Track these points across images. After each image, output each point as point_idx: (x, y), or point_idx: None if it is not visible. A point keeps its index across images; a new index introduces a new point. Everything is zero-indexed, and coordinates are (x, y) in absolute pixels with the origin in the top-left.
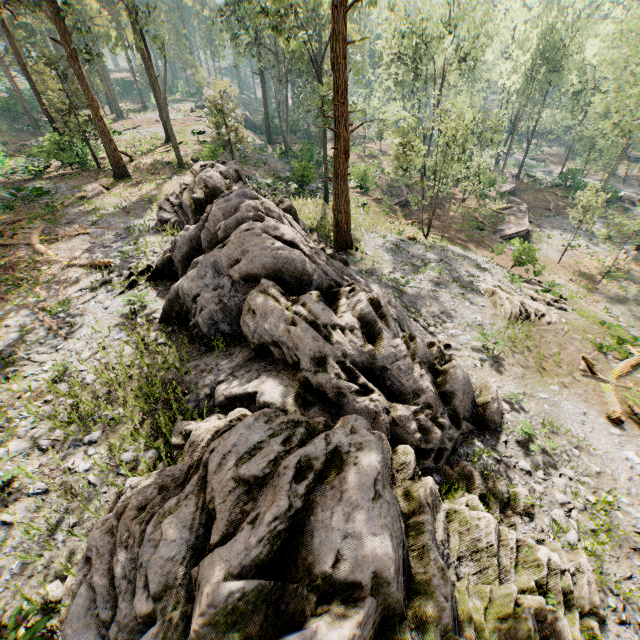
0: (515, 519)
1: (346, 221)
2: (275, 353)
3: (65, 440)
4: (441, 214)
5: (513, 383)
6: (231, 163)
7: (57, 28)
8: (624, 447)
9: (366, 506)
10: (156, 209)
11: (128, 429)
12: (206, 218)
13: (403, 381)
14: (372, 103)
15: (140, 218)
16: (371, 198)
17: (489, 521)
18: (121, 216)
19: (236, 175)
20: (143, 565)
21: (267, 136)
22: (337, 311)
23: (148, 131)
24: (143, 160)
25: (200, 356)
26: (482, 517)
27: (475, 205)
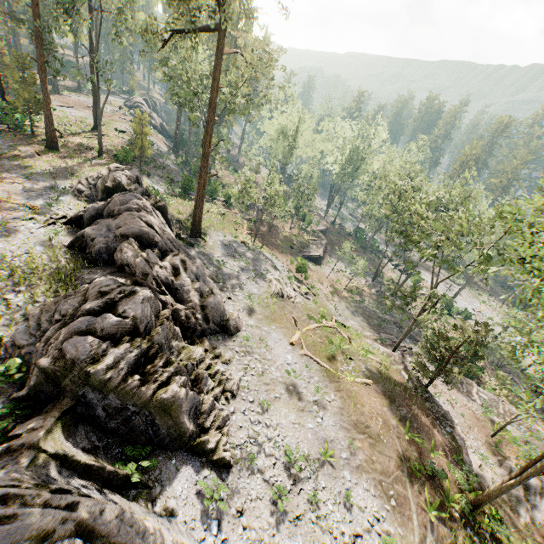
0: (219, 363)
1: (199, 222)
2: (127, 269)
3: (5, 288)
4: (274, 233)
5: (254, 321)
6: (135, 171)
7: (38, 51)
8: (288, 354)
9: (138, 303)
10: (75, 181)
11: (41, 290)
12: (110, 201)
13: (184, 296)
14: (252, 150)
15: (62, 183)
16: (231, 211)
17: (199, 351)
18: (48, 178)
19: (136, 178)
20: (59, 310)
21: (174, 147)
22: (164, 261)
23: (79, 114)
24: (71, 140)
25: (87, 268)
26: (198, 350)
27: (296, 233)
